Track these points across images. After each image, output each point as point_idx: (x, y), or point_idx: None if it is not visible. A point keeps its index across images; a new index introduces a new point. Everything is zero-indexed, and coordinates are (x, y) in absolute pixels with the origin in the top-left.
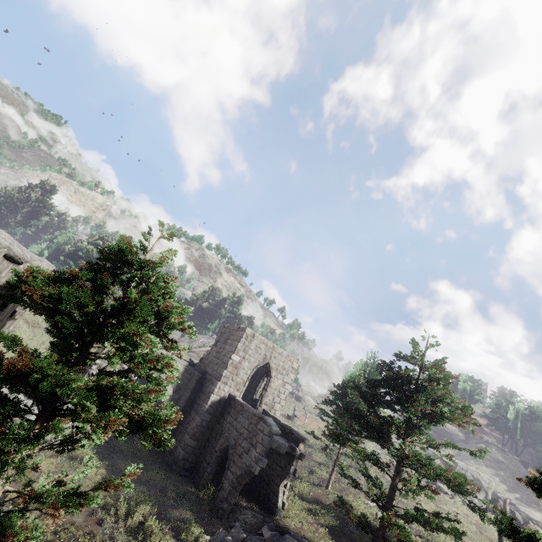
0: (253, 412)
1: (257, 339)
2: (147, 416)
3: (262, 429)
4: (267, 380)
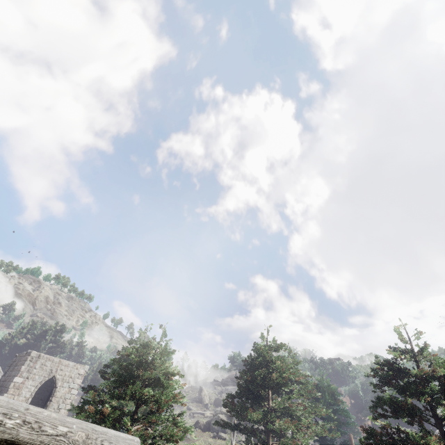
0: None
1: (42, 358)
2: None
3: None
4: (52, 391)
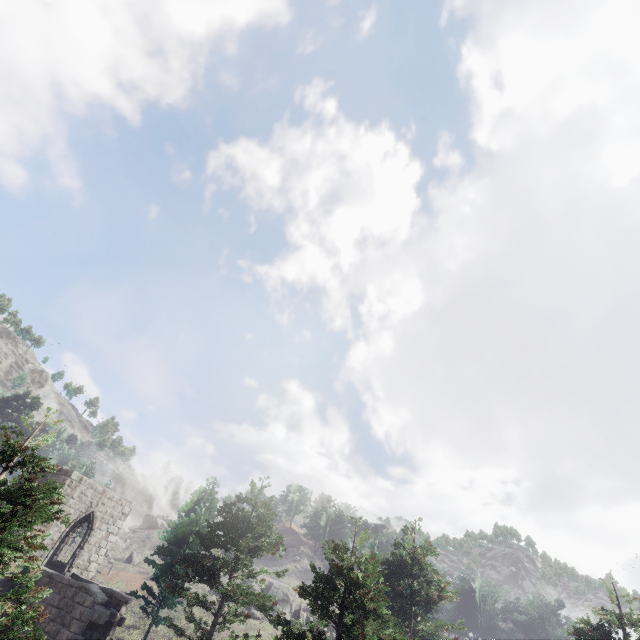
0: (70, 583)
1: (84, 483)
2: (20, 616)
3: (83, 601)
4: (86, 535)
